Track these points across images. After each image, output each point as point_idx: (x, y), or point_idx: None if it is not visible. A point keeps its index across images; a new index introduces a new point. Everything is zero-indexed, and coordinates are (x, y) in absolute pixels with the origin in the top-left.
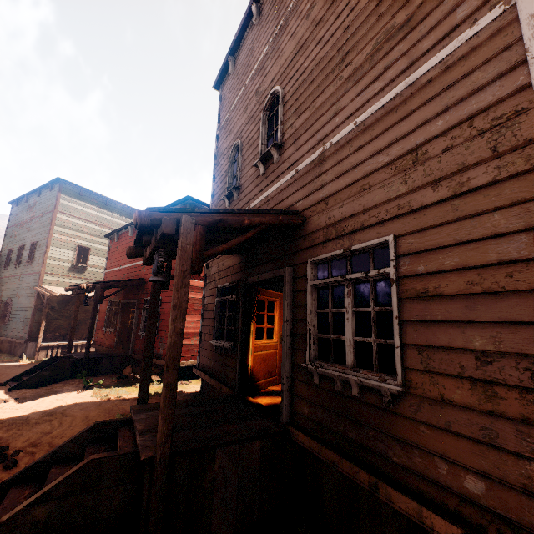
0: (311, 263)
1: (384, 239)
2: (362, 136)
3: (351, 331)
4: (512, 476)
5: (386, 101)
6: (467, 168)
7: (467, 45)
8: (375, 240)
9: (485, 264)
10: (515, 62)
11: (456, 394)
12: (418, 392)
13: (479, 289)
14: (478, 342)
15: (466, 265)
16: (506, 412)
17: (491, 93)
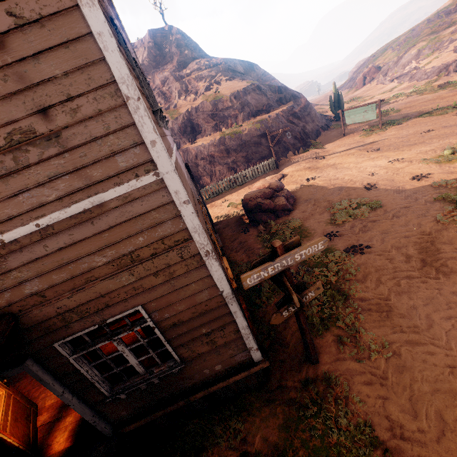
0: (60, 344)
1: (135, 309)
2: (58, 238)
3: (135, 359)
4: (227, 357)
5: (75, 213)
6: (171, 265)
7: (139, 191)
8: (127, 312)
9: (196, 304)
10: (175, 214)
11: (203, 349)
12: (189, 359)
13: (198, 313)
14: (204, 330)
15: (189, 307)
16: (220, 344)
17: (169, 227)
